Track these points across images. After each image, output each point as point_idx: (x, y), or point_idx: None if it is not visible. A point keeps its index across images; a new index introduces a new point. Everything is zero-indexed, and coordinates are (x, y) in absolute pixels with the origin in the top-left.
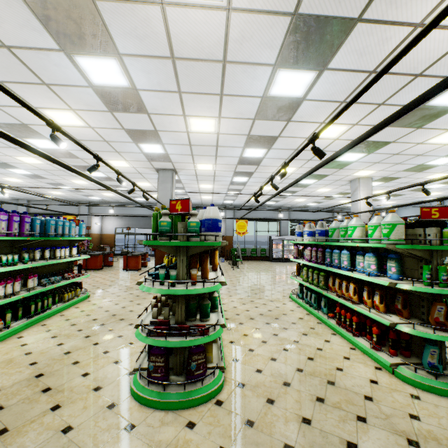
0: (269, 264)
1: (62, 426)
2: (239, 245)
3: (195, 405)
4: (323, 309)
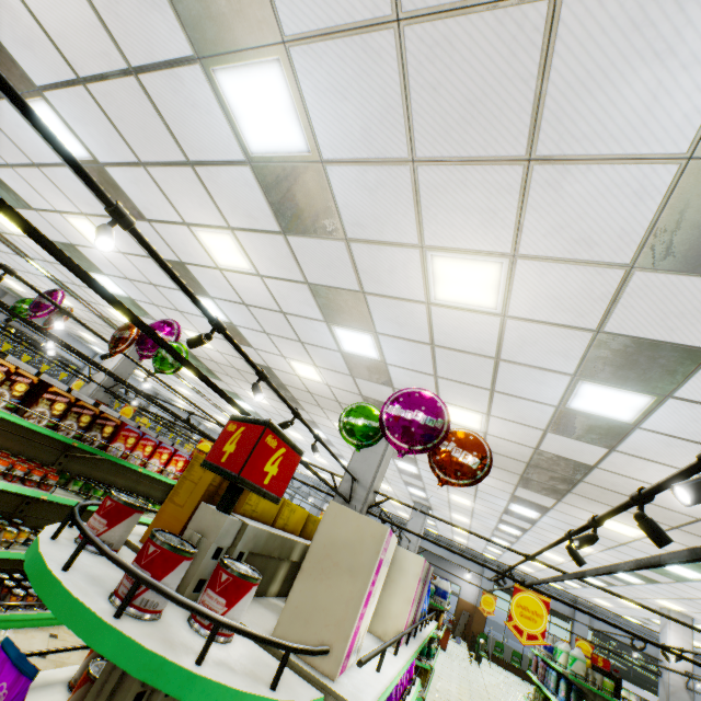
0: None
1: None
2: (491, 631)
3: None
4: None
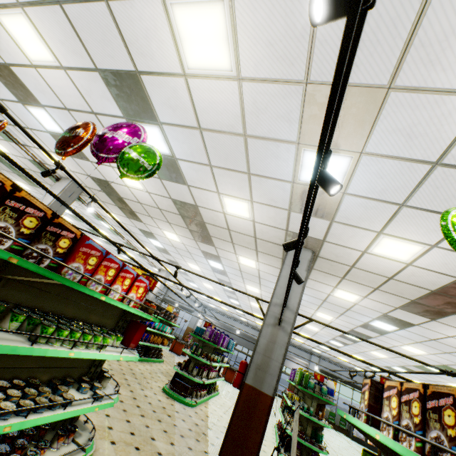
0: (348, 440)
1: None
2: None
3: None
4: None
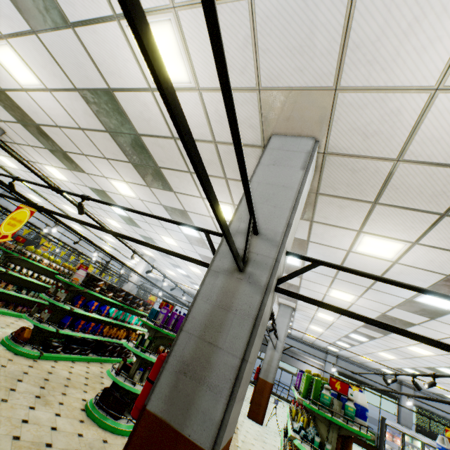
0: None
1: None
2: None
3: None
4: None
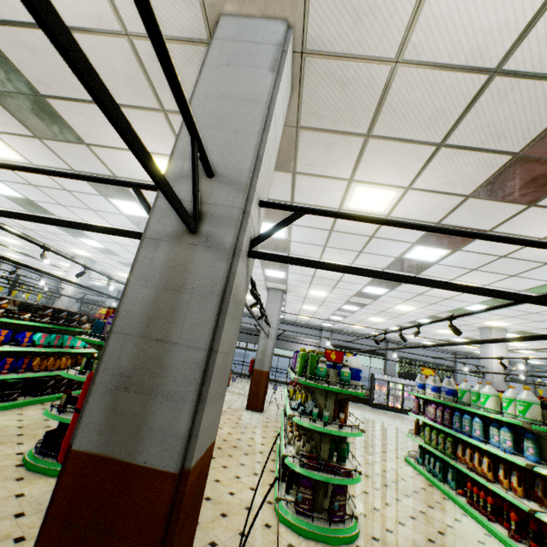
0: (370, 410)
1: (237, 530)
2: None
3: (339, 544)
4: (449, 482)
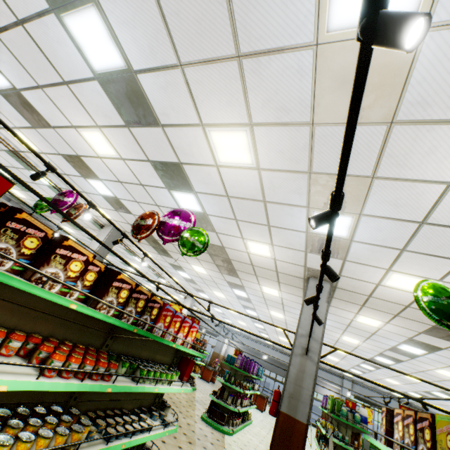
0: None
1: None
2: None
3: None
4: None
